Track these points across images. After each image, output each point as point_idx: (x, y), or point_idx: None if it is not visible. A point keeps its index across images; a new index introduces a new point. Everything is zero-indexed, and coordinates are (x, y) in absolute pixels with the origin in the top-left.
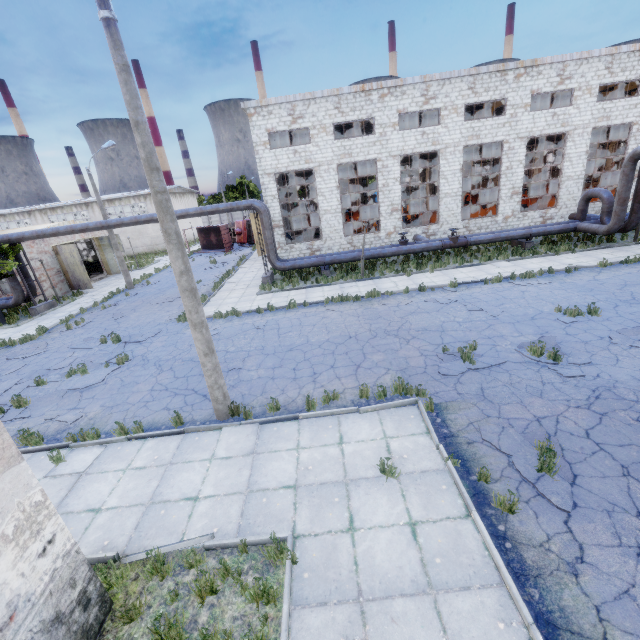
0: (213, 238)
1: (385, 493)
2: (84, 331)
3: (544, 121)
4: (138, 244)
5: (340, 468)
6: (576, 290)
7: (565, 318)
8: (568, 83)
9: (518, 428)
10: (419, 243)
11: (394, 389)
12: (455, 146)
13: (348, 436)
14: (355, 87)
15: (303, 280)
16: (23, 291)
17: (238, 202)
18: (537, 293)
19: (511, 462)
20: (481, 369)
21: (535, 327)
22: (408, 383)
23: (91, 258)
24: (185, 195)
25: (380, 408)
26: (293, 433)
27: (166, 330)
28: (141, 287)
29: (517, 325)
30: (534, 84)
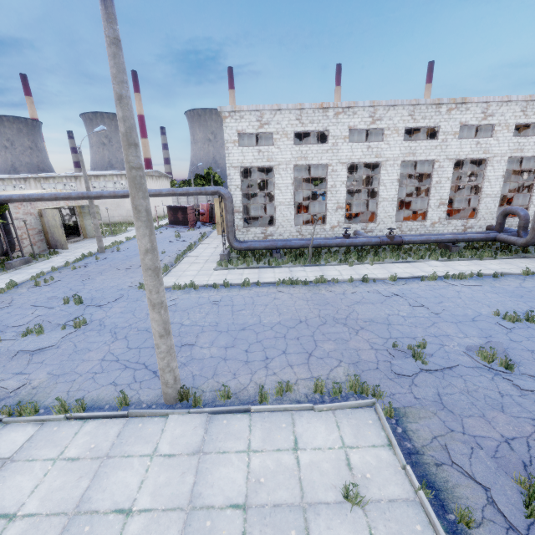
0: (180, 216)
1: (350, 529)
2: (50, 289)
3: (469, 147)
4: (115, 214)
5: (296, 484)
6: (507, 295)
7: (505, 323)
8: (490, 119)
9: (488, 450)
10: (360, 238)
11: (349, 386)
12: (394, 160)
13: (303, 440)
14: (315, 104)
15: (256, 260)
16: (3, 246)
17: (206, 187)
18: (472, 294)
19: (490, 498)
20: (434, 371)
21: (478, 329)
22: (365, 382)
23: (72, 222)
24: (161, 178)
25: (336, 408)
26: (244, 429)
27: (127, 296)
28: (111, 252)
29: (460, 325)
30: (462, 117)
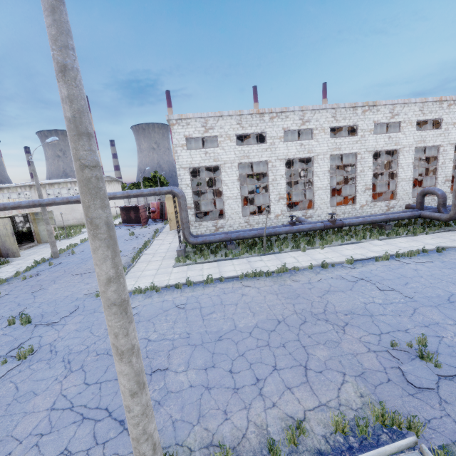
0: (132, 214)
1: None
2: None
3: (383, 141)
4: (69, 218)
5: None
6: None
7: None
8: (397, 118)
9: None
10: (304, 224)
11: (375, 417)
12: (324, 154)
13: None
14: (252, 110)
15: (212, 253)
16: None
17: (160, 188)
18: (430, 272)
19: None
20: (453, 376)
21: None
22: (395, 411)
23: (27, 228)
24: (112, 182)
25: None
26: None
27: (83, 307)
28: (65, 256)
29: (441, 309)
30: (375, 117)
